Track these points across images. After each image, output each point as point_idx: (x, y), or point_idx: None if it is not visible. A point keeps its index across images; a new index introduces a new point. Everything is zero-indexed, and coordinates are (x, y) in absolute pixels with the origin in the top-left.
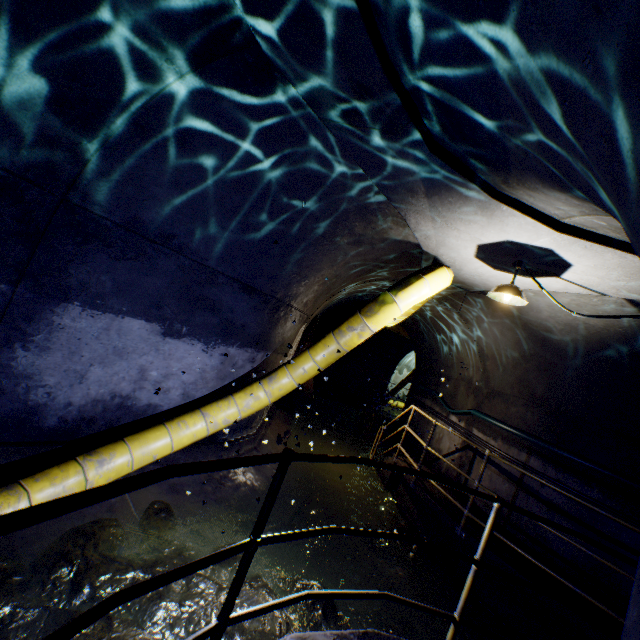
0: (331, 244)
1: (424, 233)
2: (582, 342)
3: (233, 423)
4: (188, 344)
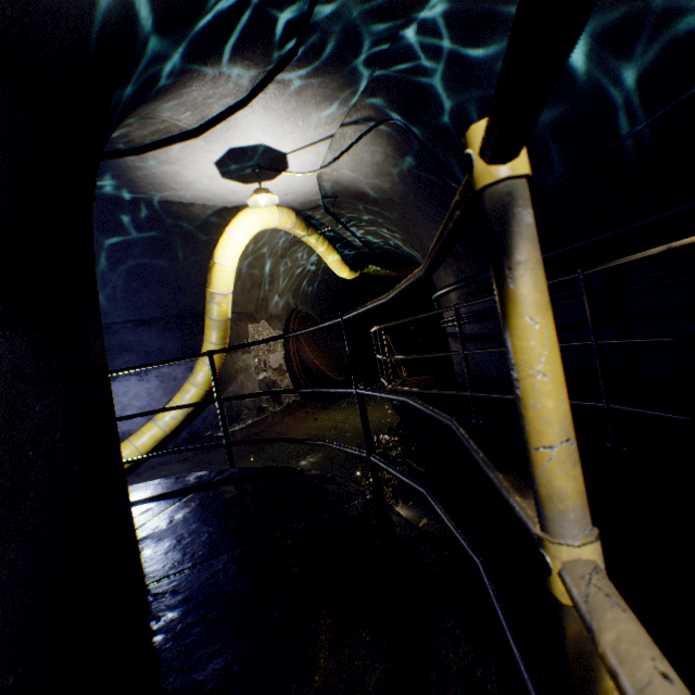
0: (173, 253)
1: (198, 199)
2: (397, 179)
3: (210, 421)
4: (124, 381)
